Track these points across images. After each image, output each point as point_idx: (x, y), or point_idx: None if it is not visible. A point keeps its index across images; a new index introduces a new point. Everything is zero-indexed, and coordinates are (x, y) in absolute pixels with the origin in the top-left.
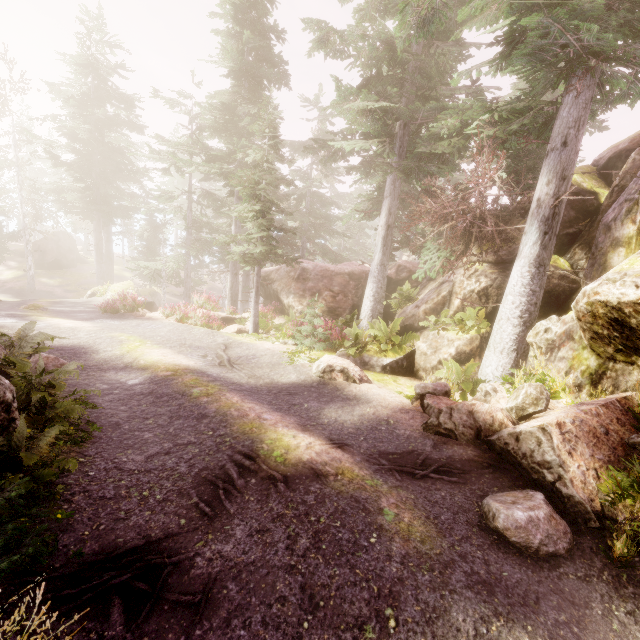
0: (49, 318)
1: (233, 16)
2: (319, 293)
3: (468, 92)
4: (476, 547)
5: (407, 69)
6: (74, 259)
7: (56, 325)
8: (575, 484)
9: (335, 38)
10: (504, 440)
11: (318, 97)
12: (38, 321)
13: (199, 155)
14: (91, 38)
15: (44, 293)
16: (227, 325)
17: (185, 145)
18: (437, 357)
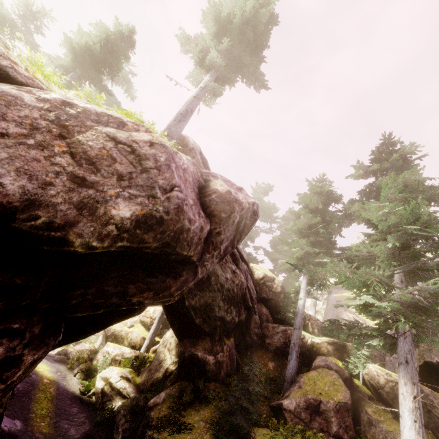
0: None
1: None
2: None
3: None
4: (49, 359)
5: None
6: None
7: None
8: (73, 356)
9: None
10: (68, 353)
11: None
12: None
13: None
14: None
15: None
16: None
17: None
18: None
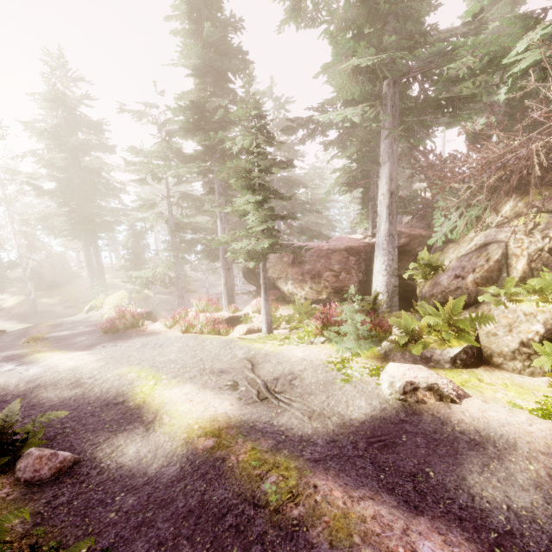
0: (48, 355)
1: (188, 15)
2: (319, 275)
3: (464, 31)
4: None
5: (387, 23)
6: (69, 276)
7: (55, 368)
8: None
9: (305, 5)
10: None
11: (271, 88)
12: (36, 363)
13: (172, 160)
14: (55, 75)
15: (46, 313)
16: (232, 325)
17: (158, 152)
18: (516, 337)
